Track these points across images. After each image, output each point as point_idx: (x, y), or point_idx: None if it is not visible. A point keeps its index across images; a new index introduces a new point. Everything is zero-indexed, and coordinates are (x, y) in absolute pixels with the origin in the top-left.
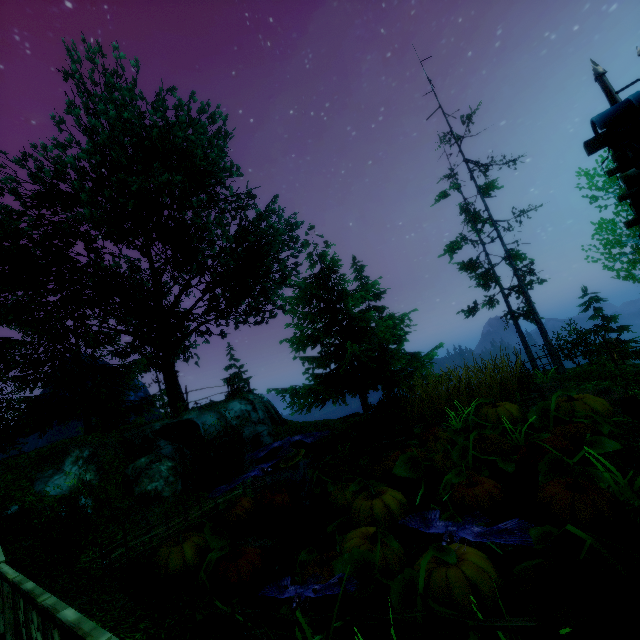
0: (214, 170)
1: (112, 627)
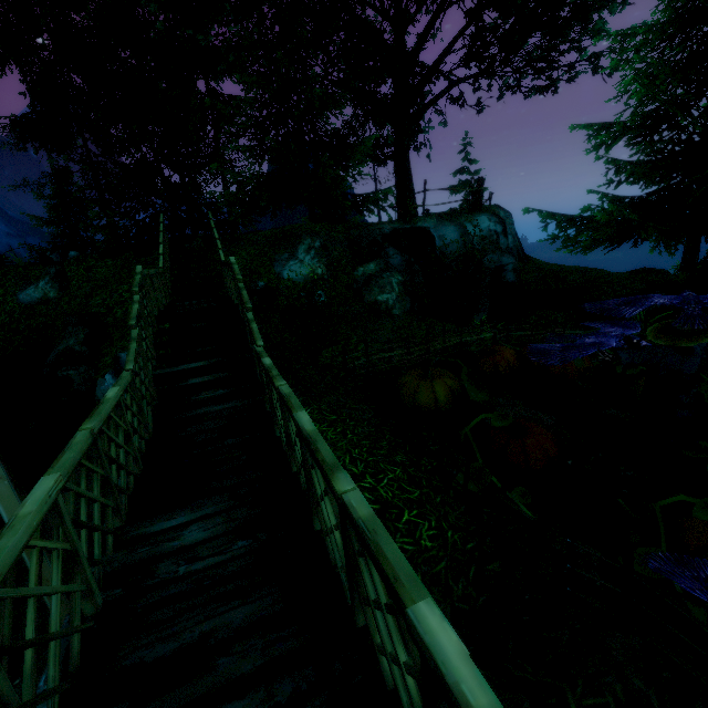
0: None
1: (368, 449)
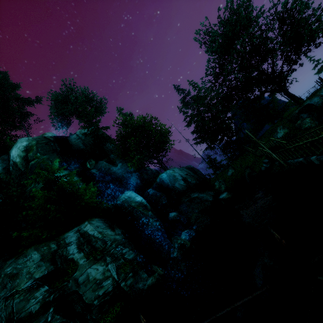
0: (250, 11)
1: None
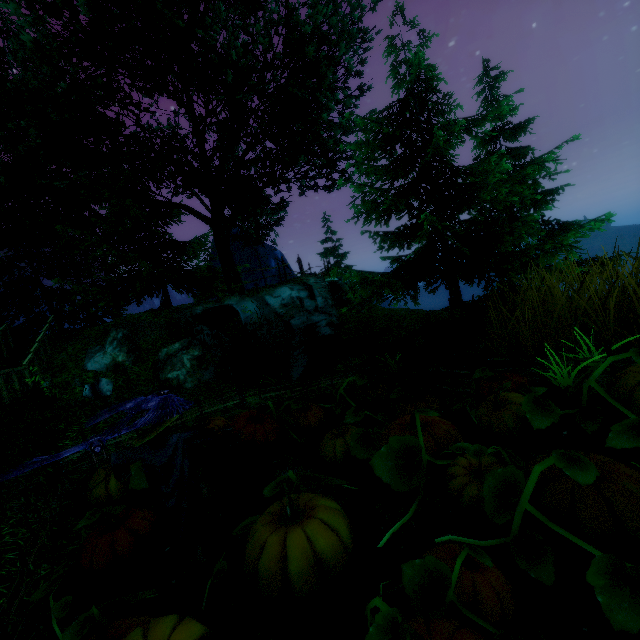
0: None
1: None
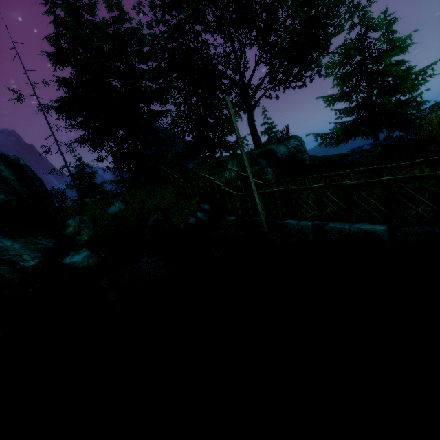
0: None
1: None
